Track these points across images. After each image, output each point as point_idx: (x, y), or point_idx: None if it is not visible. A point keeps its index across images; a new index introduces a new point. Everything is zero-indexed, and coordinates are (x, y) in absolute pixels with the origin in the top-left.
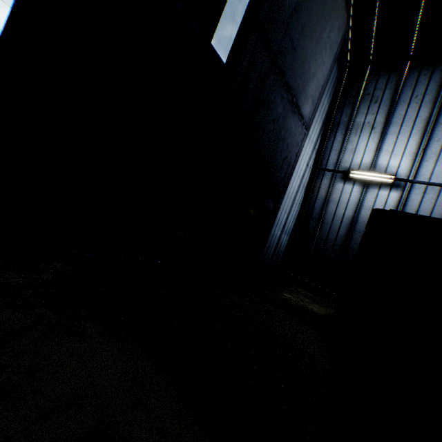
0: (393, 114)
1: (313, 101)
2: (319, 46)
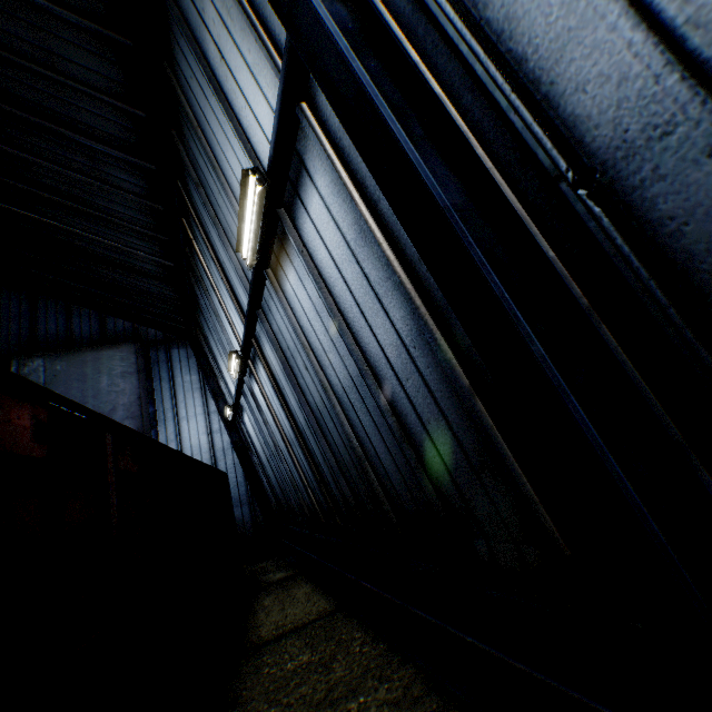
0: (214, 351)
1: (134, 417)
2: (103, 394)
